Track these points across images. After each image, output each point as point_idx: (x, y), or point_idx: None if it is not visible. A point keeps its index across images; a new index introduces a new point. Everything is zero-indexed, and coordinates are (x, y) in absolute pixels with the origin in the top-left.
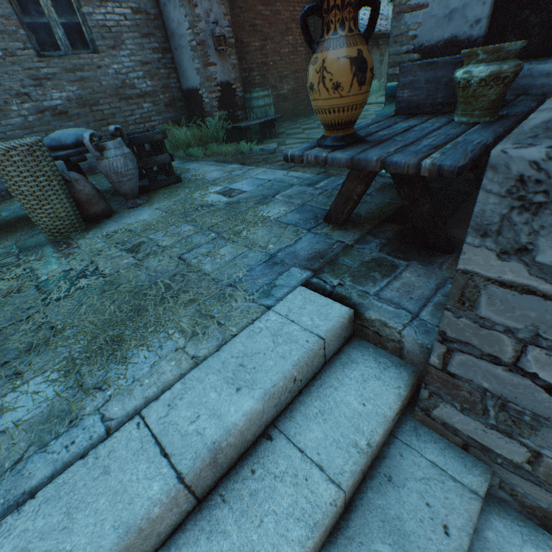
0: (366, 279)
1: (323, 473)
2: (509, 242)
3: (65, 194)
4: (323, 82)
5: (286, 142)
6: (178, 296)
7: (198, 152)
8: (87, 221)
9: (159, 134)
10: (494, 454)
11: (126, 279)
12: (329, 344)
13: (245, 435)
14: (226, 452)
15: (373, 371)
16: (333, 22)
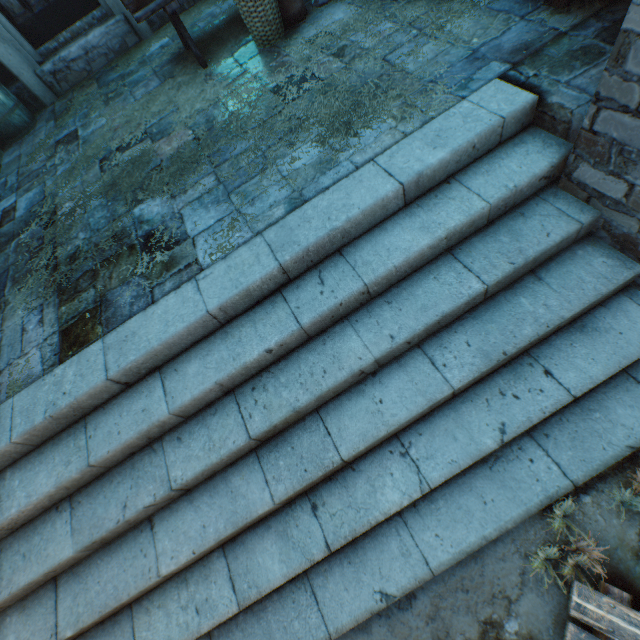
0: (563, 69)
1: (479, 198)
2: None
3: None
4: None
5: None
6: (386, 93)
7: None
8: (286, 26)
9: None
10: (605, 198)
11: (340, 81)
12: (507, 126)
13: (435, 175)
14: (423, 180)
15: (537, 149)
16: None
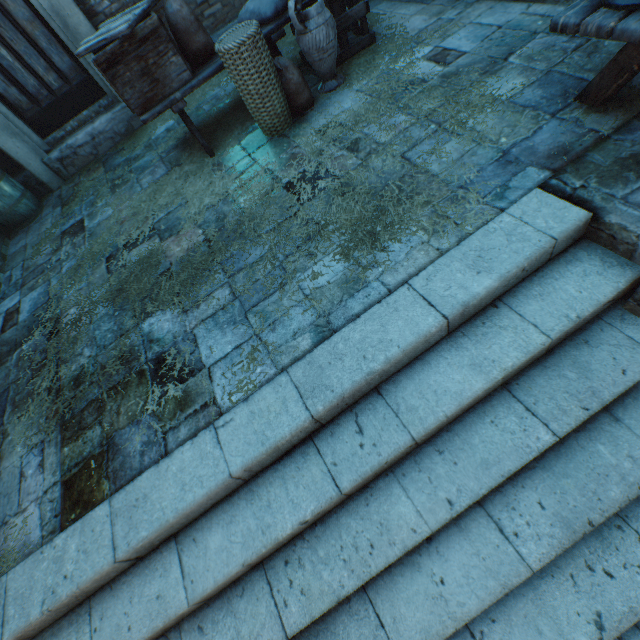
0: (615, 180)
1: (537, 329)
2: None
3: (279, 87)
4: None
5: None
6: (412, 198)
7: None
8: (293, 114)
9: None
10: None
11: (358, 181)
12: (558, 244)
13: (481, 301)
14: (469, 309)
15: (596, 269)
16: None
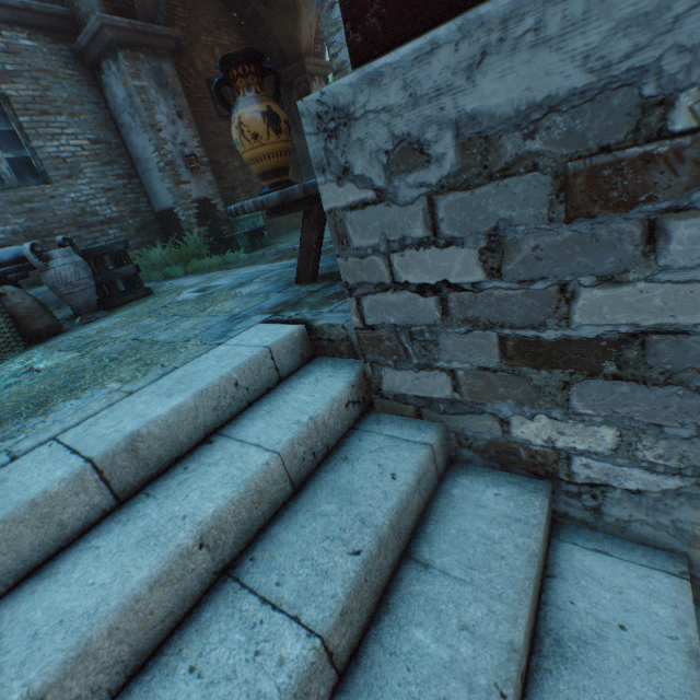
0: (324, 305)
1: (261, 448)
2: (337, 169)
3: None
4: (243, 135)
5: (278, 247)
6: (123, 361)
7: (178, 270)
8: (28, 340)
9: (121, 245)
10: (436, 402)
11: (65, 366)
12: (279, 356)
13: (175, 432)
14: (150, 445)
15: (329, 373)
16: (241, 88)
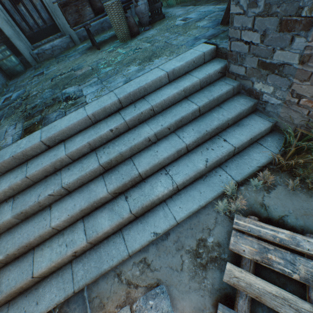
0: (224, 39)
1: (196, 78)
2: (236, 1)
3: (126, 23)
4: None
5: None
6: (165, 50)
7: (173, 2)
8: (131, 36)
9: None
10: (240, 76)
11: (149, 49)
12: (206, 56)
13: (180, 71)
14: (175, 72)
15: (217, 63)
16: None
